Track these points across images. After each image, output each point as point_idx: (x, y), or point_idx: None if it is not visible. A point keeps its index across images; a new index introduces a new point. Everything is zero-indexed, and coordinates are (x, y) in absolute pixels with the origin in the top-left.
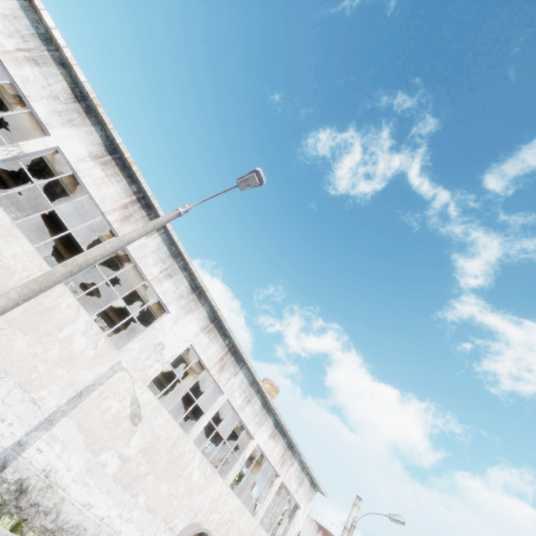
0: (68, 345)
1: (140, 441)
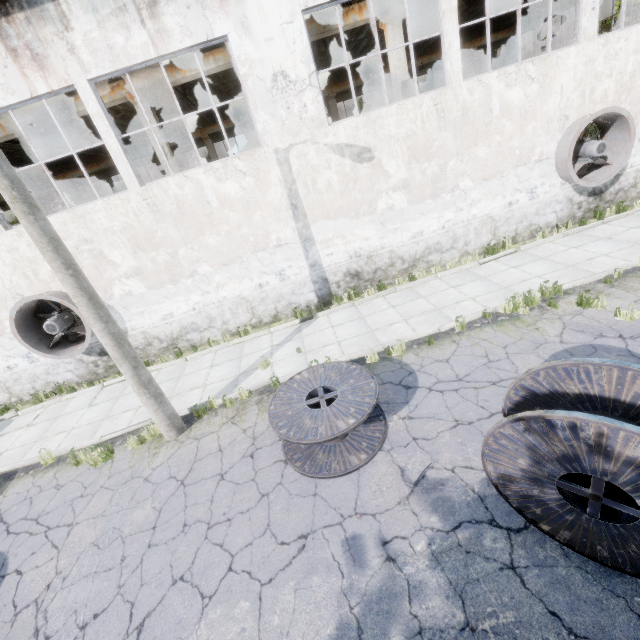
0: (229, 202)
1: (396, 161)
